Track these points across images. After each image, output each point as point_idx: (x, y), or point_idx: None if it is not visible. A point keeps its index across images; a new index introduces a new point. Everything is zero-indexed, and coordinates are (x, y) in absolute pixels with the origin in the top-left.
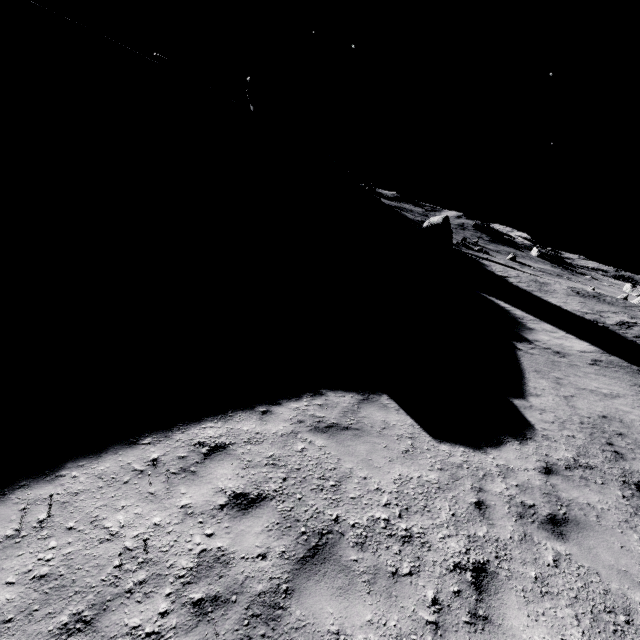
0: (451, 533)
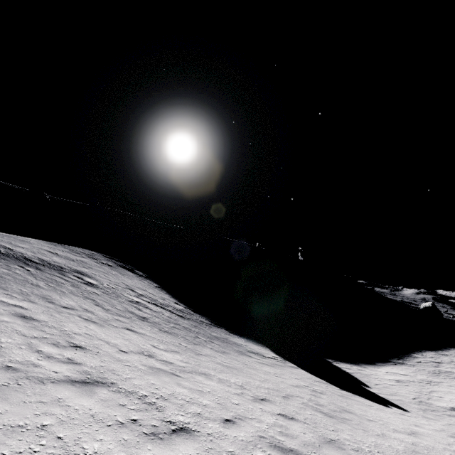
0: None
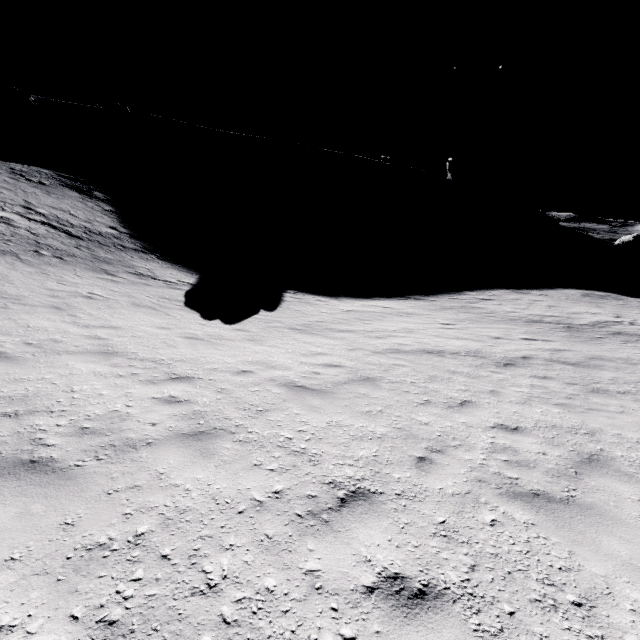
0: (633, 300)
